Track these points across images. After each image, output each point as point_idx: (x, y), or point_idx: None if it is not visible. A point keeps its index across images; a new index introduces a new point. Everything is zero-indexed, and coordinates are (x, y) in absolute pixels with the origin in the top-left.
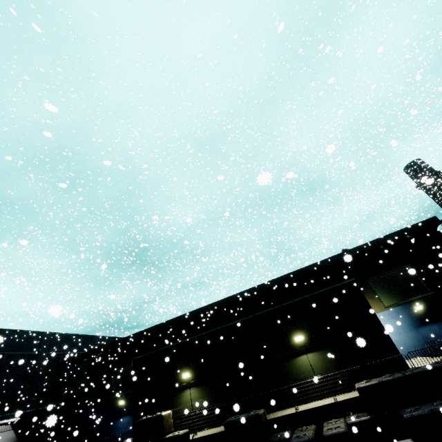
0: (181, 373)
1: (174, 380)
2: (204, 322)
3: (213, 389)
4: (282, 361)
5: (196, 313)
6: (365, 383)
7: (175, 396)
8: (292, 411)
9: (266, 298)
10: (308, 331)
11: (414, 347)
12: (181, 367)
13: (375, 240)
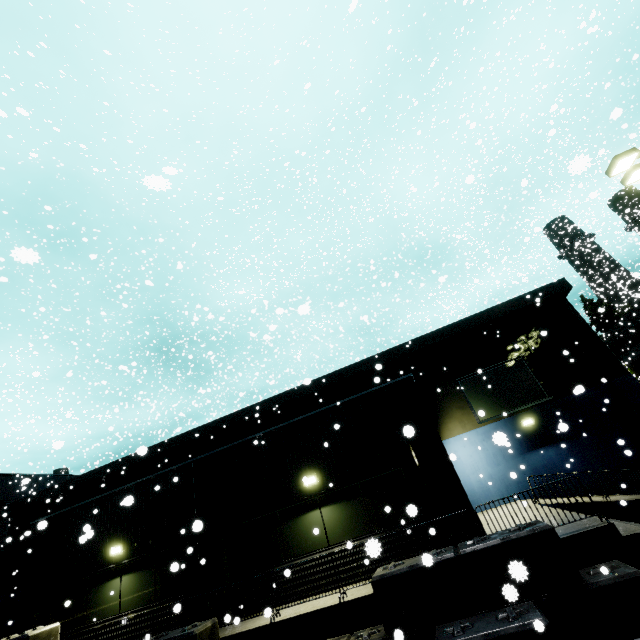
0: (110, 546)
1: (96, 559)
2: (203, 452)
3: (158, 575)
4: (278, 522)
5: (189, 436)
6: (388, 571)
7: (94, 587)
8: (268, 621)
9: (302, 411)
10: (327, 468)
11: (516, 483)
12: (111, 536)
13: (472, 316)
